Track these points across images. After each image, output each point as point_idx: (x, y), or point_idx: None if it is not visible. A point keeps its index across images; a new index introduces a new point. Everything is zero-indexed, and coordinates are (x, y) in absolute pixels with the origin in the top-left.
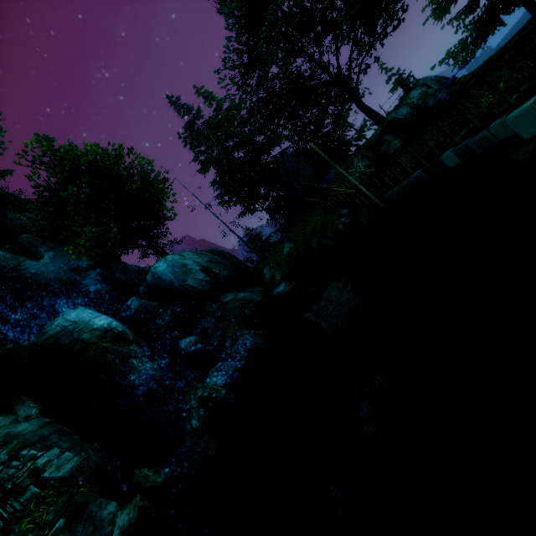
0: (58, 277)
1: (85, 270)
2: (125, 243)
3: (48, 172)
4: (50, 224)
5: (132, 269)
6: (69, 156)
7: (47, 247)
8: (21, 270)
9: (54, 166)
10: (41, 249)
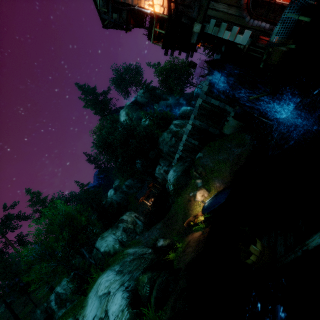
0: (174, 103)
1: (178, 99)
2: (184, 87)
3: (160, 76)
4: (167, 90)
5: (188, 94)
6: (163, 70)
7: (169, 97)
8: (167, 104)
9: (161, 74)
10: (168, 97)
